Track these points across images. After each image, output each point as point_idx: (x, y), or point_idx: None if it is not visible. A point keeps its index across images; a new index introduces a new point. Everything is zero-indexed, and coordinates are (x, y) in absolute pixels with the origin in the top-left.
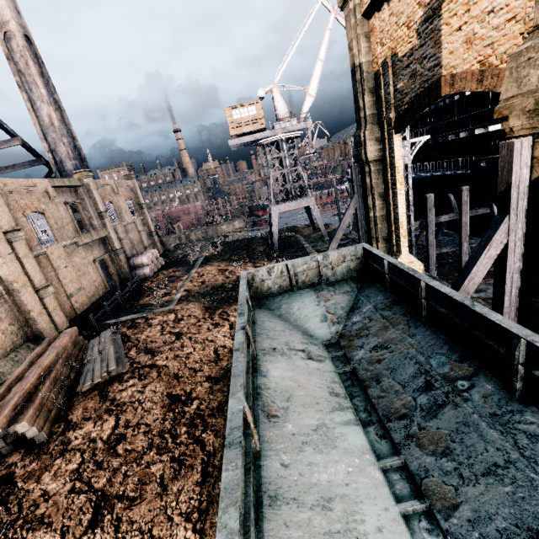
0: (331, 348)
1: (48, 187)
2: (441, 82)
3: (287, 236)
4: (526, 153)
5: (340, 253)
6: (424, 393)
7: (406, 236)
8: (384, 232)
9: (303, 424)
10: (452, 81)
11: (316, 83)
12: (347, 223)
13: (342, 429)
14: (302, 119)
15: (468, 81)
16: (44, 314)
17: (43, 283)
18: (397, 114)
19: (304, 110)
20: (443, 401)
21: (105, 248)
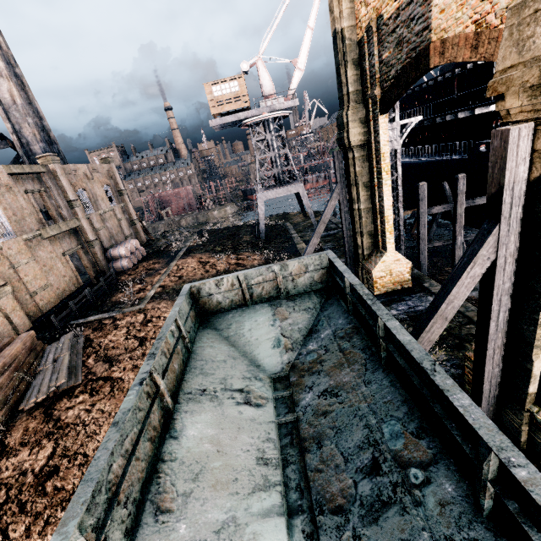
0: (279, 384)
1: (3, 174)
2: (430, 49)
3: (277, 224)
4: (525, 145)
5: (301, 262)
6: (367, 478)
7: (392, 231)
8: (369, 227)
9: (203, 523)
10: (442, 48)
11: (305, 55)
12: (329, 216)
13: (257, 525)
14: (290, 96)
15: (461, 48)
16: None
17: None
18: (382, 91)
19: (292, 86)
20: (389, 497)
21: (78, 240)
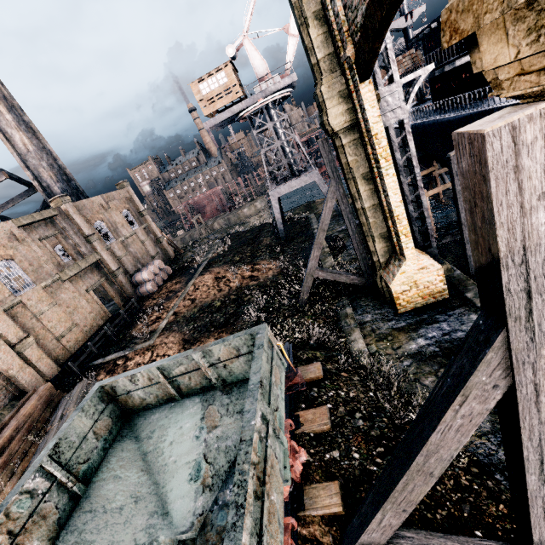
0: None
1: (13, 229)
2: None
3: (301, 217)
4: (541, 161)
5: (228, 344)
6: None
7: (408, 233)
8: (380, 228)
9: None
10: None
11: None
12: (328, 221)
13: None
14: (288, 71)
15: None
16: (26, 368)
17: (20, 335)
18: (356, 49)
19: (288, 59)
20: None
21: (101, 273)
